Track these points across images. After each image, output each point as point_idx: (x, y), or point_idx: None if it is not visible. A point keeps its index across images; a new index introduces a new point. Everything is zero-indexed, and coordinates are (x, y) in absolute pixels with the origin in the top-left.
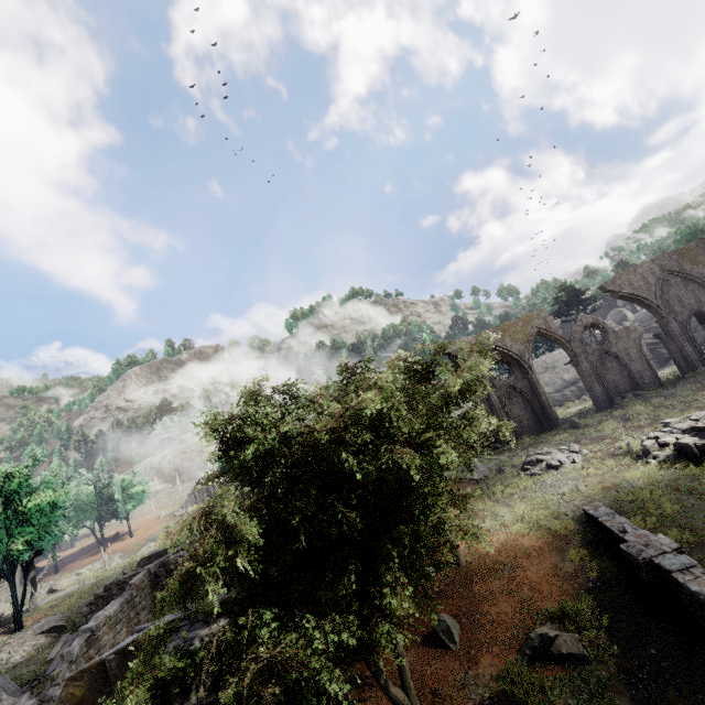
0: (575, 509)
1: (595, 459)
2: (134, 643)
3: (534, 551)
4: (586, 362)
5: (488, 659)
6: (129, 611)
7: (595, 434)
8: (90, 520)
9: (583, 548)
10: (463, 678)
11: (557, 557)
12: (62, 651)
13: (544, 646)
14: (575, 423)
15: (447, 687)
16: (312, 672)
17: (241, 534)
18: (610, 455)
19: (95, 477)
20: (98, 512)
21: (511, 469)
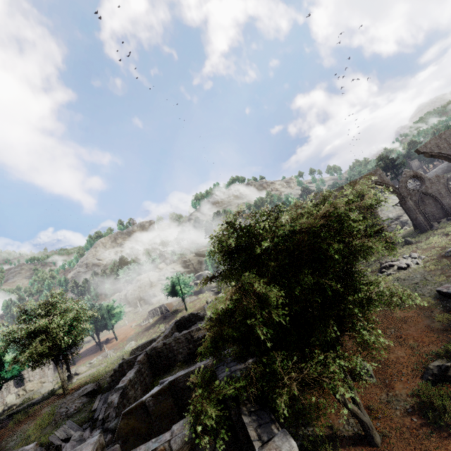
0: (429, 291)
1: (432, 260)
2: (162, 390)
3: (408, 318)
4: (411, 201)
5: (400, 385)
6: (140, 377)
7: (426, 246)
8: (91, 331)
9: (445, 313)
10: (385, 397)
11: (428, 321)
12: (100, 404)
13: (443, 372)
14: (408, 241)
15: (377, 404)
16: (336, 381)
17: (272, 295)
18: (443, 257)
19: (91, 305)
20: (95, 326)
21: (371, 273)
